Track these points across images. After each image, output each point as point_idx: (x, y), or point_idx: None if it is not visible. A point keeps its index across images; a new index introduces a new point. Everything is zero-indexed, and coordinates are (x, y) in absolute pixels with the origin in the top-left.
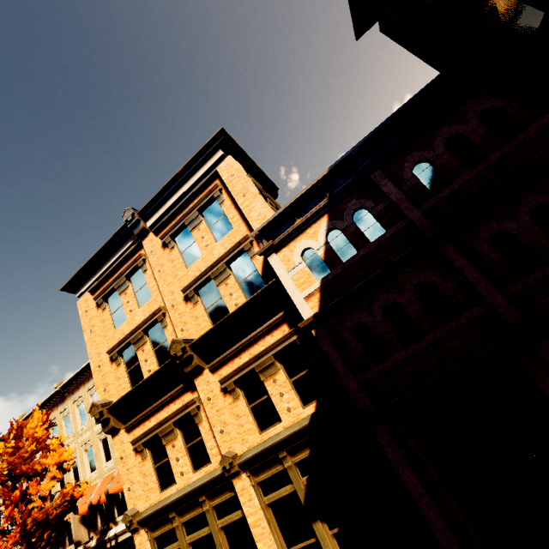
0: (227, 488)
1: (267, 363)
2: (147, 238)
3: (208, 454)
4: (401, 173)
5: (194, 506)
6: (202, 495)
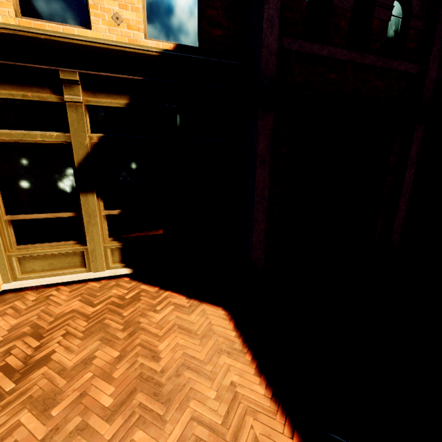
0: None
1: None
2: None
3: None
4: None
5: None
6: None
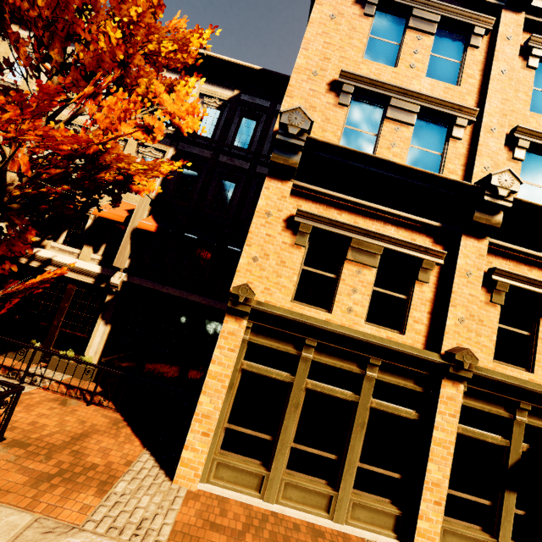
0: (414, 377)
1: None
2: (515, 16)
3: (408, 323)
4: None
5: (347, 357)
6: (380, 359)
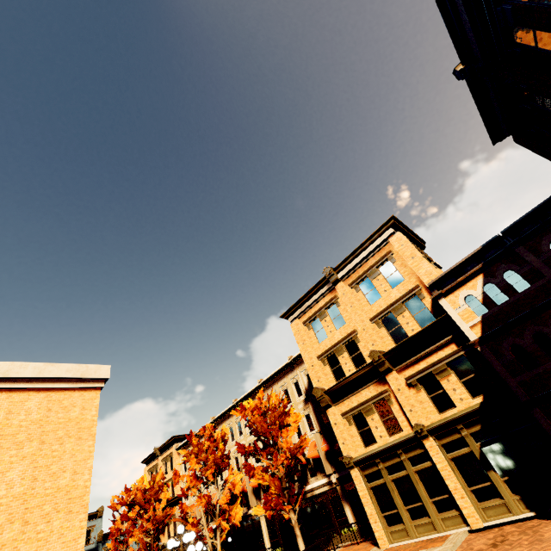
0: (418, 447)
1: (441, 368)
2: (339, 285)
3: (400, 425)
4: (540, 248)
5: (393, 457)
6: (400, 449)
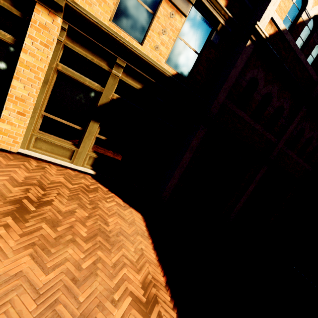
0: None
1: None
2: None
3: None
4: None
5: None
6: None
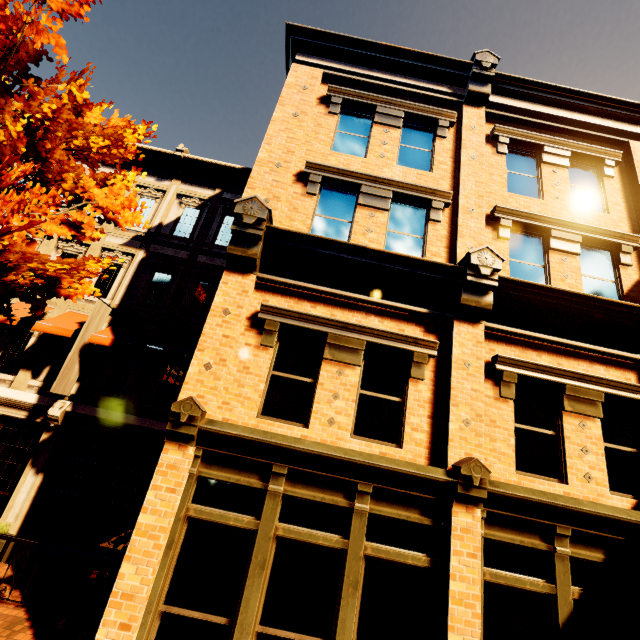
0: (418, 505)
1: (590, 395)
2: (476, 110)
3: (405, 432)
4: None
5: (330, 486)
6: (371, 483)
